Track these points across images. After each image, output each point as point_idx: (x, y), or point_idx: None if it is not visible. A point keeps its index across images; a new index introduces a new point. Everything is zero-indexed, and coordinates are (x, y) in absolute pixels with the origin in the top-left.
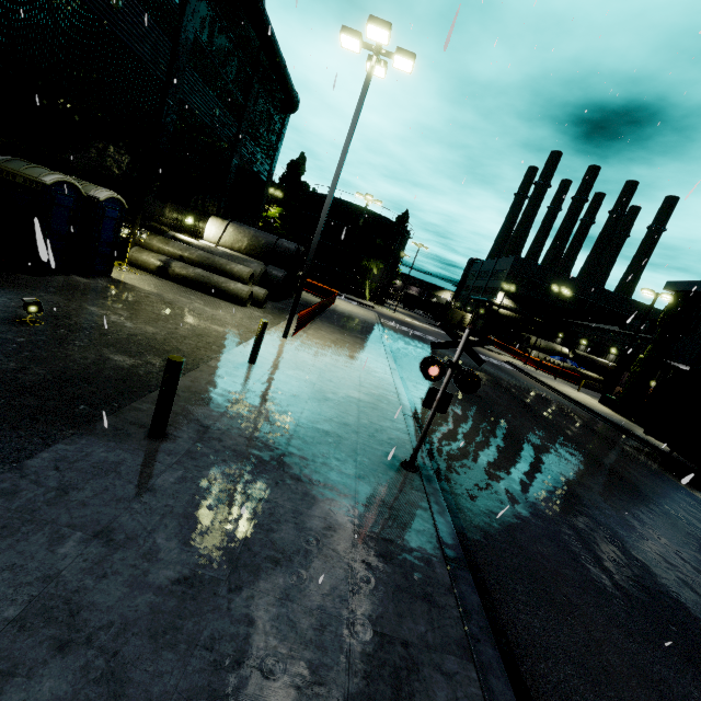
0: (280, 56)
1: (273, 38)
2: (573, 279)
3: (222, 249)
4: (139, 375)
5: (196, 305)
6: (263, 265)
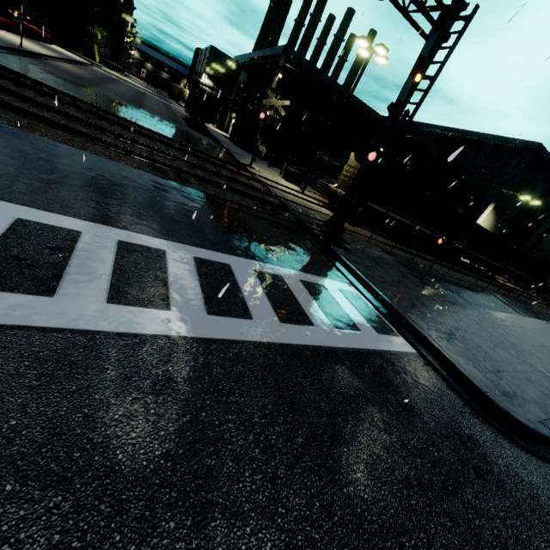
0: None
1: None
2: None
3: None
4: None
5: None
6: None
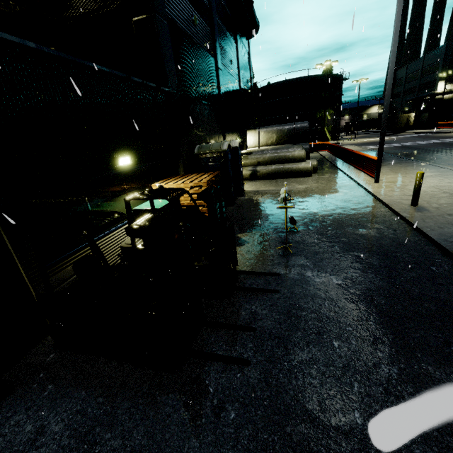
0: None
1: None
2: None
3: (262, 148)
4: (395, 237)
5: (298, 186)
6: (300, 145)
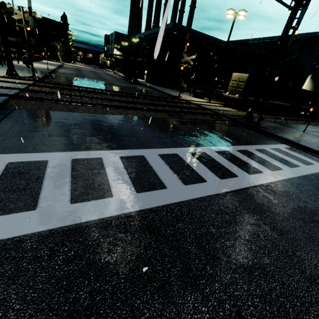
0: None
1: None
2: None
3: None
4: None
5: None
6: None
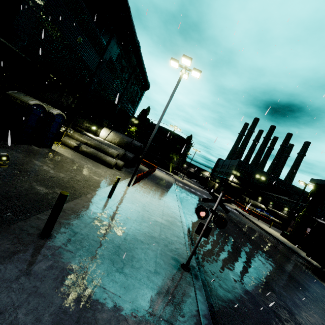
0: (144, 68)
1: (142, 61)
2: (265, 173)
3: (106, 141)
4: (48, 198)
5: (88, 165)
6: (124, 151)
